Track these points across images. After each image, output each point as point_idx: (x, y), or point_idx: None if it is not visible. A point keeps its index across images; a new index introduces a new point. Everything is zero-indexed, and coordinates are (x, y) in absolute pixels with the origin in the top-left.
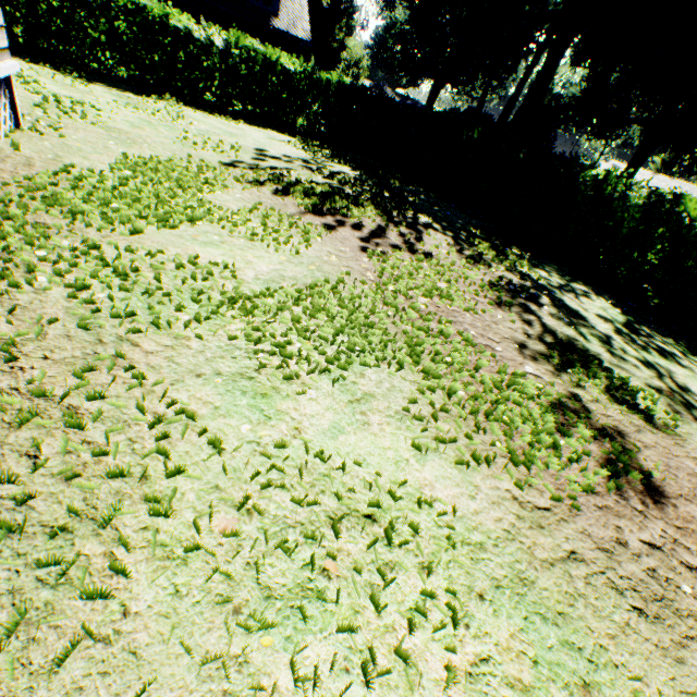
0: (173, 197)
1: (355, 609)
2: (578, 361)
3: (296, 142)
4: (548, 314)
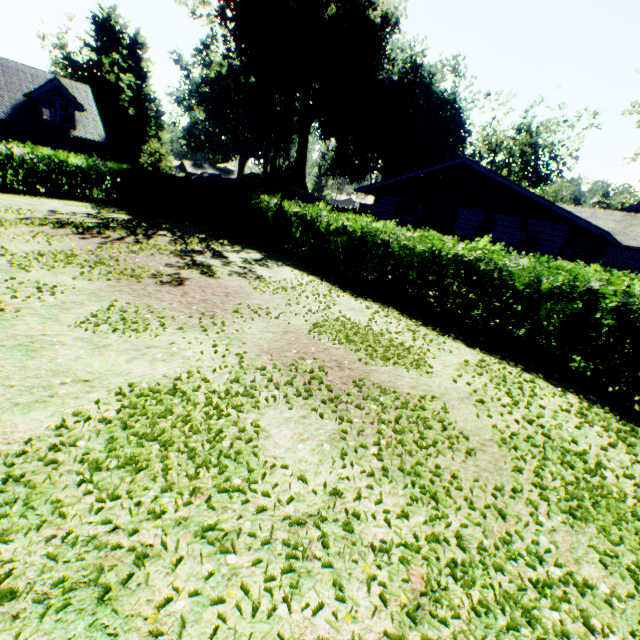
0: None
1: (27, 294)
2: (199, 267)
3: (88, 205)
4: (203, 257)
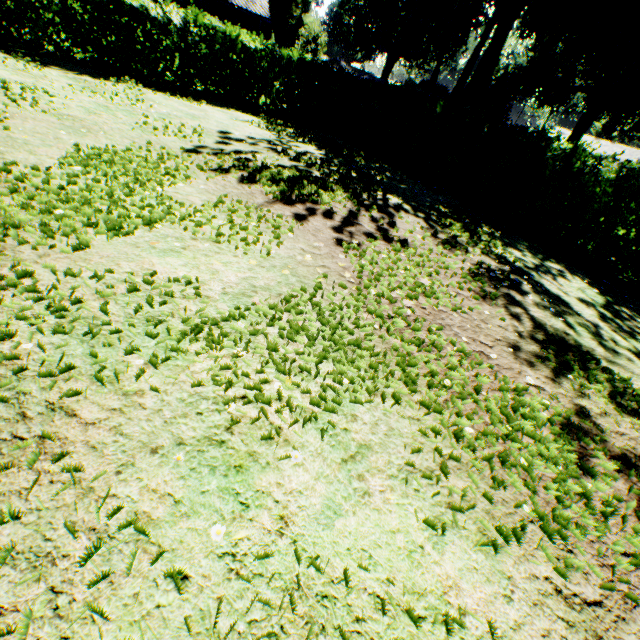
0: (129, 195)
1: None
2: (575, 360)
3: (260, 121)
4: (533, 303)
